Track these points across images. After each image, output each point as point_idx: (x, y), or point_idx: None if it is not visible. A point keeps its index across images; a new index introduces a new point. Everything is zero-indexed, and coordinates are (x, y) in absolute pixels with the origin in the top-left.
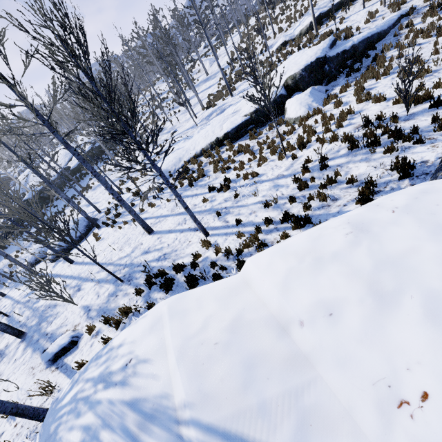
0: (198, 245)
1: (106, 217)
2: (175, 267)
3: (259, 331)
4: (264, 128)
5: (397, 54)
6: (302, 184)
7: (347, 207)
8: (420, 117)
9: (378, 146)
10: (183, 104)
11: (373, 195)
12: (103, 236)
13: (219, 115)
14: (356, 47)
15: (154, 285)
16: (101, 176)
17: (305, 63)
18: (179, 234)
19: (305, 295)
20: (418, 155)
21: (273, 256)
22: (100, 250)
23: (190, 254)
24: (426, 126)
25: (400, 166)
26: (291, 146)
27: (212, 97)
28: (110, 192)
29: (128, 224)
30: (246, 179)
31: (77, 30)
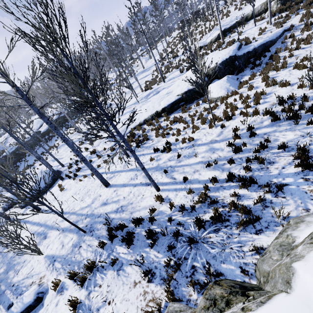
0: (151, 199)
1: (69, 171)
2: (134, 221)
3: None
4: (192, 104)
5: (287, 55)
6: (237, 148)
7: (286, 170)
8: None
9: (298, 119)
10: (129, 87)
11: (308, 160)
12: (66, 187)
13: (156, 95)
14: (256, 50)
15: (115, 238)
16: (69, 141)
17: (222, 59)
18: (133, 188)
19: None
20: None
21: None
22: (64, 200)
23: (145, 207)
24: None
25: None
26: (219, 118)
27: (148, 82)
28: (76, 153)
29: (87, 177)
30: (184, 143)
31: (59, 13)
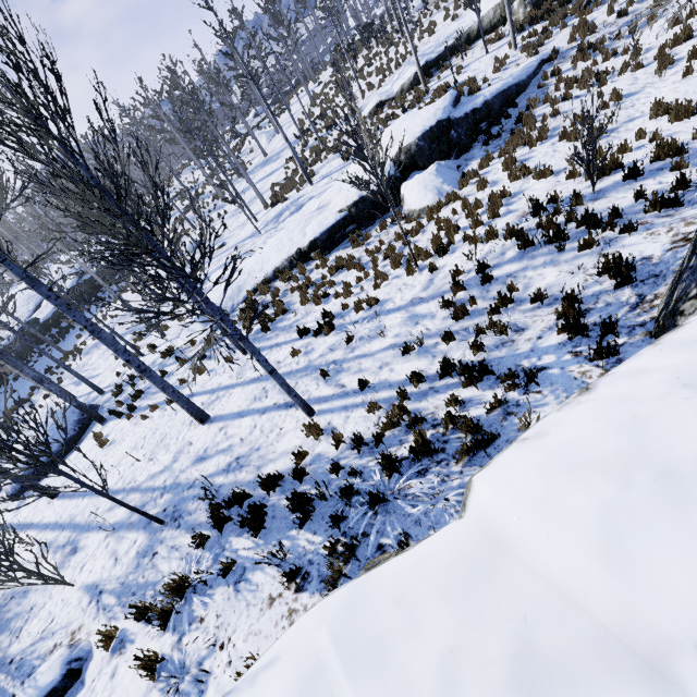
0: (298, 434)
1: (116, 402)
2: (264, 482)
3: (598, 687)
4: (372, 228)
5: (550, 112)
6: (459, 310)
7: (544, 340)
8: (614, 194)
9: (565, 241)
10: (234, 201)
11: (582, 317)
12: (114, 437)
13: (296, 214)
14: (490, 105)
15: (227, 523)
16: (104, 332)
17: (422, 129)
18: (260, 417)
19: (681, 573)
20: (633, 249)
21: (549, 476)
22: (110, 465)
23: (286, 452)
24: (628, 205)
25: (613, 267)
26: (425, 251)
27: (278, 187)
28: (124, 358)
29: (158, 409)
30: (360, 311)
31: (43, 67)
